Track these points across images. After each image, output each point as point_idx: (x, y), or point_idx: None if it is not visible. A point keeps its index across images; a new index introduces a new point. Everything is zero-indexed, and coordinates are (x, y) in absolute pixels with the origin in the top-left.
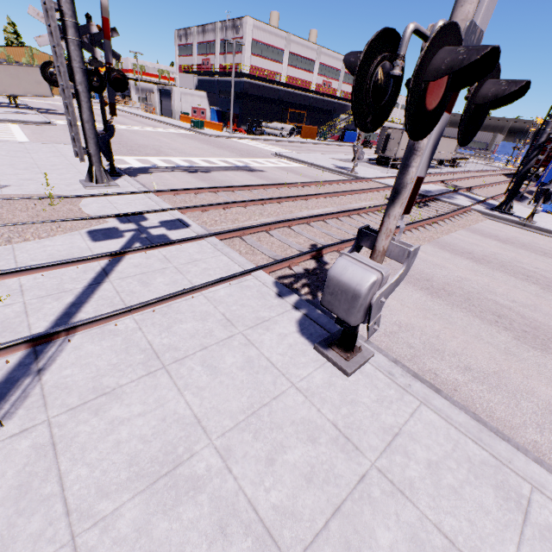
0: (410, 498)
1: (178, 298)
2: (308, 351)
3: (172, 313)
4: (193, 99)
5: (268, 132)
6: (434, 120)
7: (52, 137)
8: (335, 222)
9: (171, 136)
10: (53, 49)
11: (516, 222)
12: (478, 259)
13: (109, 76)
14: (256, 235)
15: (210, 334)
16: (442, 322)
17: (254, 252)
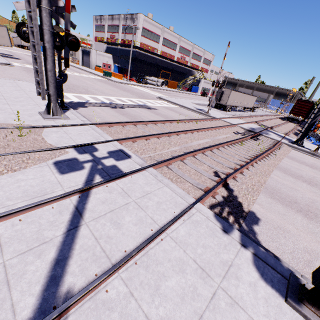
0: None
1: (151, 242)
2: (283, 306)
3: (152, 265)
4: (104, 58)
5: (149, 82)
6: None
7: (12, 74)
8: (217, 151)
9: (92, 80)
10: (27, 13)
11: (308, 152)
12: (309, 181)
13: (66, 39)
14: (176, 164)
15: (195, 292)
16: None
17: (181, 180)
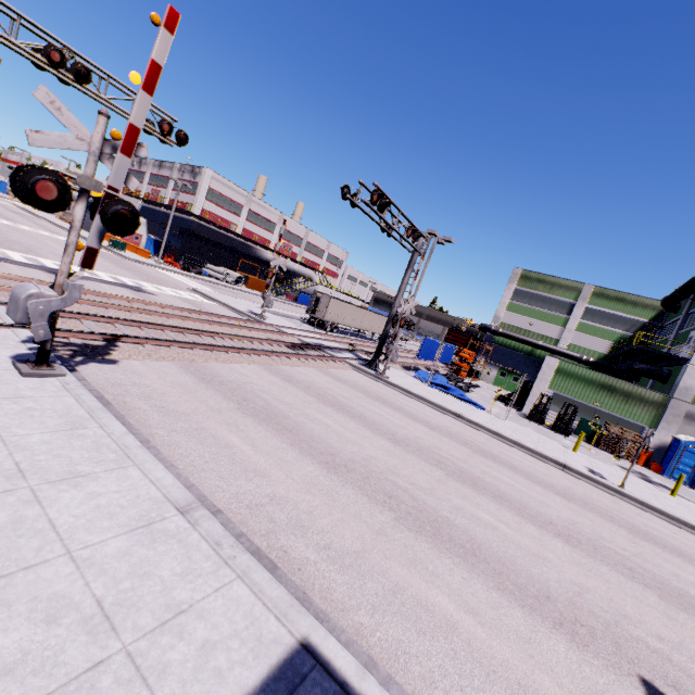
0: None
1: None
2: (4, 363)
3: None
4: None
5: (211, 274)
6: (59, 208)
7: None
8: (177, 334)
9: None
10: None
11: (373, 375)
12: (292, 380)
13: None
14: (64, 319)
15: None
16: (184, 391)
17: None
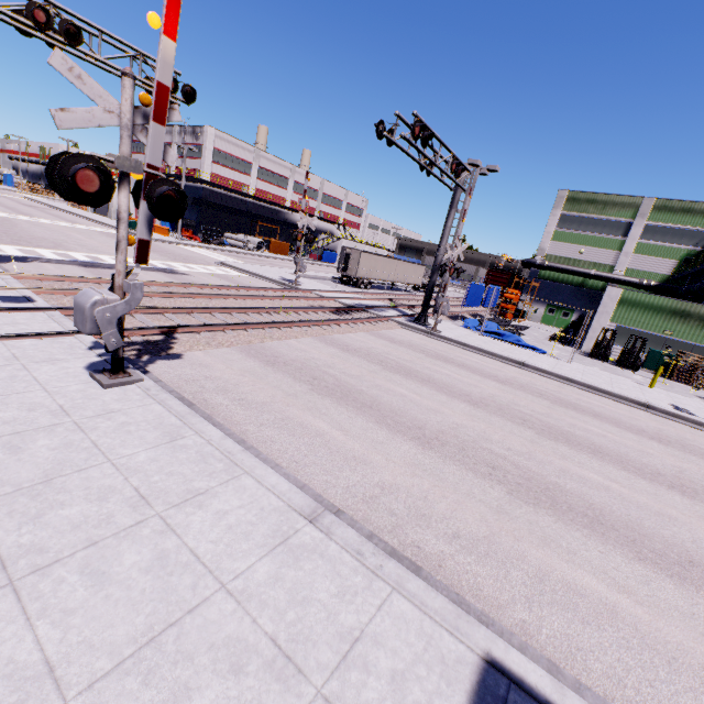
0: (87, 432)
1: None
2: (82, 376)
3: None
4: None
5: (232, 243)
6: (104, 199)
7: None
8: (225, 315)
9: (90, 234)
10: None
11: (424, 331)
12: (349, 349)
13: None
14: None
15: None
16: (255, 378)
17: None
